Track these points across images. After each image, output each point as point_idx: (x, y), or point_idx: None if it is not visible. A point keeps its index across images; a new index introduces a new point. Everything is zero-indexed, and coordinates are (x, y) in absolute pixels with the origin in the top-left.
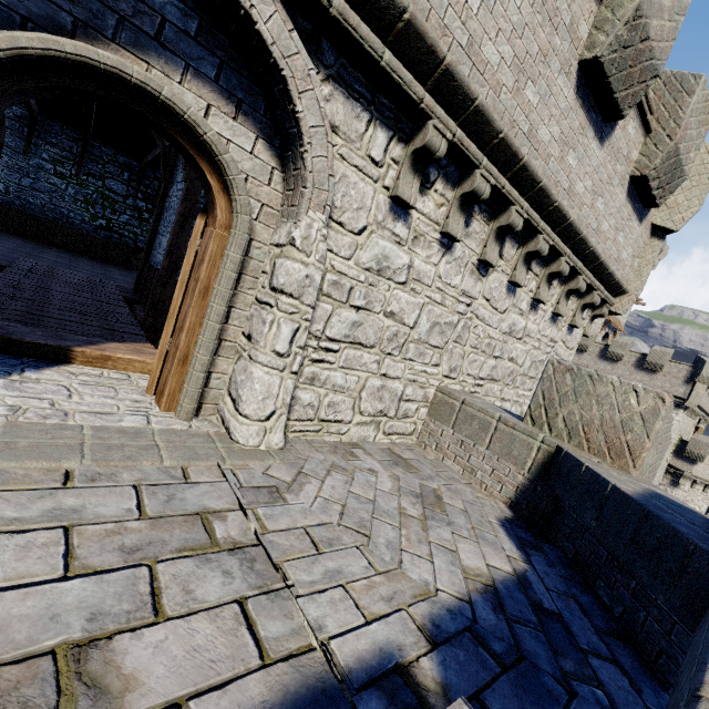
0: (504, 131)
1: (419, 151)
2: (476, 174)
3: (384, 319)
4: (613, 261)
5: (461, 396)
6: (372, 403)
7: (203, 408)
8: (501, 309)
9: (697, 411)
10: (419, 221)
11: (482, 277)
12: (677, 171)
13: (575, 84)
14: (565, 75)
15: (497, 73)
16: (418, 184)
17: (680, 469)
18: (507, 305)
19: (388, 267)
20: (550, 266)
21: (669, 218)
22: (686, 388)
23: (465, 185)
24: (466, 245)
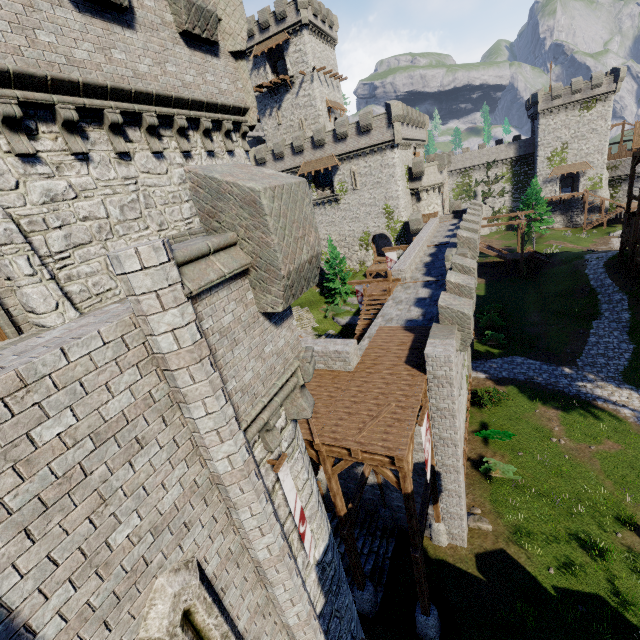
0: (48, 74)
1: (5, 121)
2: (58, 109)
3: (84, 223)
4: (218, 96)
5: (171, 236)
6: None
7: (22, 328)
8: (163, 172)
9: (407, 143)
10: (50, 157)
11: (130, 162)
12: (205, 13)
13: (73, 7)
14: (59, 7)
15: (8, 42)
16: (26, 138)
17: (417, 188)
18: (166, 167)
19: (56, 195)
20: (174, 126)
21: (236, 43)
22: (390, 131)
23: (58, 119)
24: (99, 150)
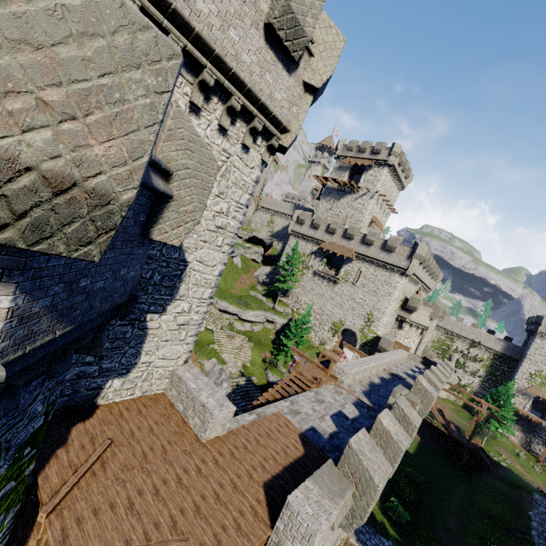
0: None
1: None
2: None
3: None
4: (265, 96)
5: None
6: None
7: None
8: None
9: (415, 279)
10: None
11: None
12: (299, 29)
13: None
14: None
15: None
16: None
17: (404, 317)
18: None
19: None
20: (199, 77)
21: (313, 78)
22: (407, 262)
23: None
24: None
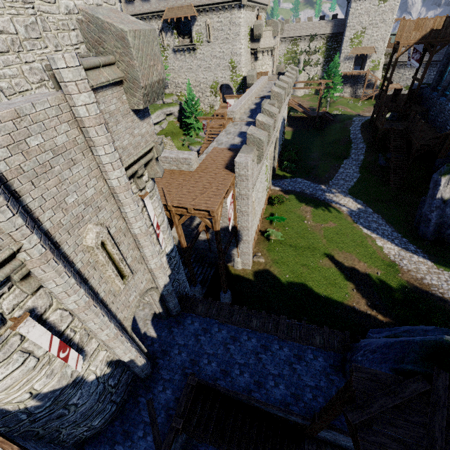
0: None
1: None
2: None
3: (1, 36)
4: None
5: None
6: (34, 77)
7: None
8: (52, 1)
9: (251, 5)
10: None
11: None
12: None
13: None
14: None
15: None
16: None
17: (255, 48)
18: None
19: None
20: None
21: None
22: None
23: None
24: None
